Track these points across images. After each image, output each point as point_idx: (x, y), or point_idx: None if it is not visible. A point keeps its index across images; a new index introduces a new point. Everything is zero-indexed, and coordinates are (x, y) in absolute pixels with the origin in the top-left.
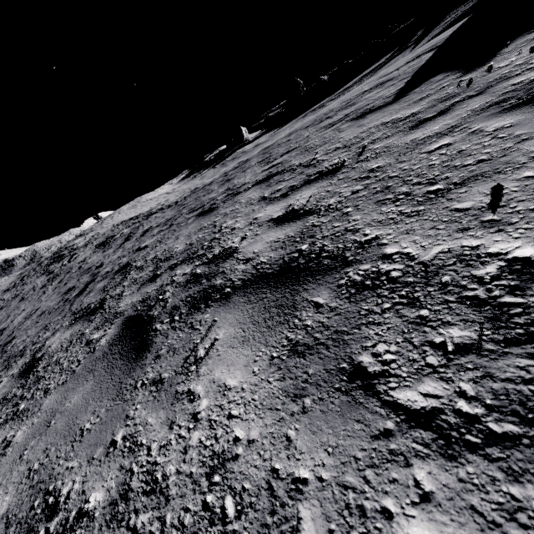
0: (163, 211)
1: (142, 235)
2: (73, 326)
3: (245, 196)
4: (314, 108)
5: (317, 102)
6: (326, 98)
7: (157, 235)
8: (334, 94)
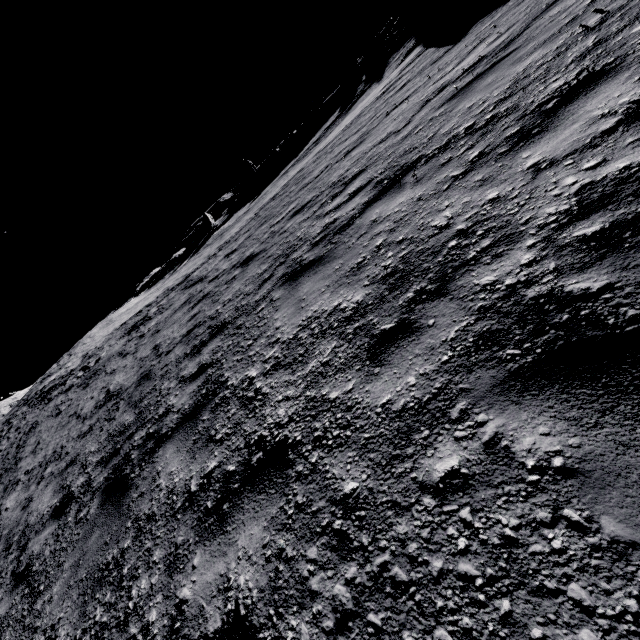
0: (210, 260)
1: (234, 251)
2: (347, 188)
3: (397, 110)
4: (286, 169)
5: (279, 171)
6: (292, 161)
7: (288, 208)
8: (301, 153)
